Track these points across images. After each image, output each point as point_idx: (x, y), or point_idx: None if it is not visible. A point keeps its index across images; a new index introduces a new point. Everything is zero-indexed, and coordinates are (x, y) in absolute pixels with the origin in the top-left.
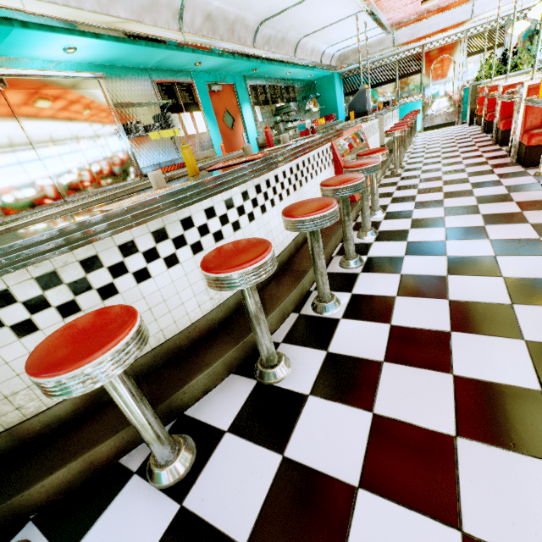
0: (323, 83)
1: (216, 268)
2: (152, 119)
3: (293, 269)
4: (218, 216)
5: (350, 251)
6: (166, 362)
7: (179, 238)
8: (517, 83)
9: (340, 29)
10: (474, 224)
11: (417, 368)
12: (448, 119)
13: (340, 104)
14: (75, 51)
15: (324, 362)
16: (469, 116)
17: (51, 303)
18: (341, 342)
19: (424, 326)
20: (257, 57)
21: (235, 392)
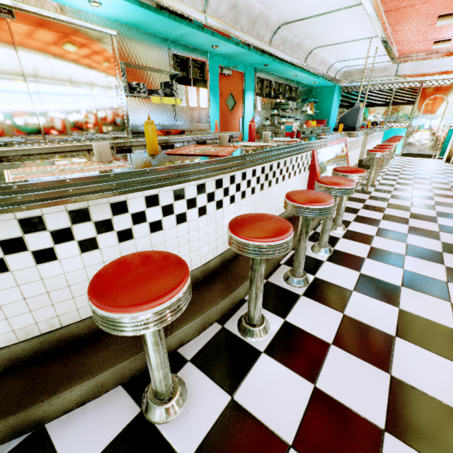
0: (323, 91)
1: (96, 299)
2: (159, 85)
3: (234, 270)
4: (161, 205)
5: (297, 269)
6: (56, 349)
7: (105, 222)
8: None
9: (352, 48)
10: (436, 276)
11: None
12: (426, 151)
13: (334, 113)
14: (99, 5)
15: (223, 415)
16: (447, 154)
17: None
18: (252, 389)
19: (354, 406)
20: (270, 54)
21: (110, 417)
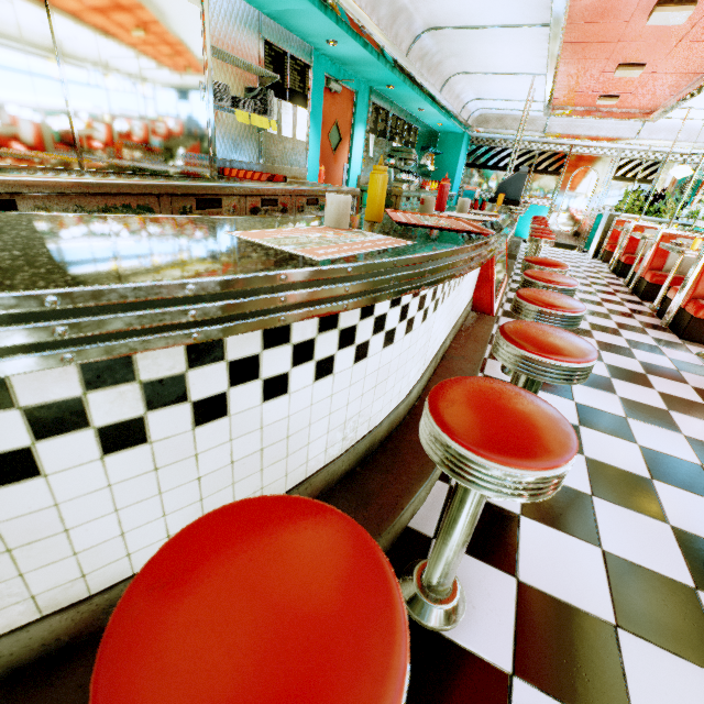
0: (448, 139)
1: (500, 453)
2: (241, 91)
3: None
4: (401, 305)
5: None
6: None
7: (349, 330)
8: (678, 235)
9: (504, 84)
10: (654, 404)
11: (674, 656)
12: (570, 241)
13: (459, 174)
14: None
15: (519, 603)
16: (596, 247)
17: (90, 419)
18: (535, 565)
19: (654, 567)
20: (404, 70)
21: None
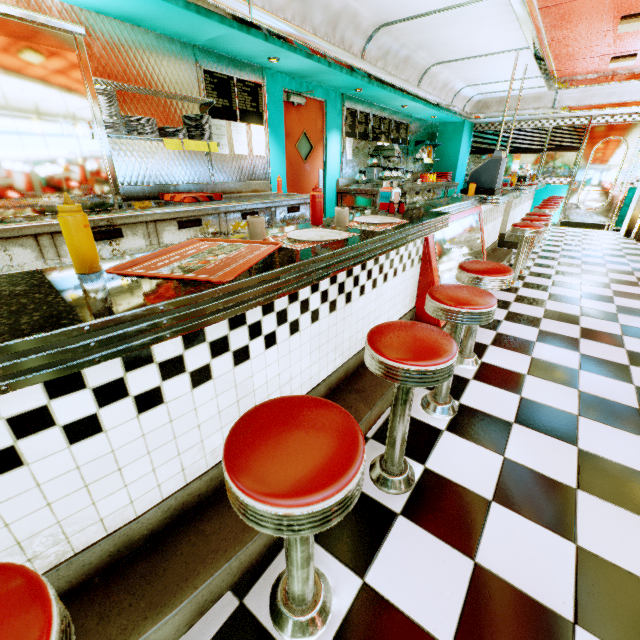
0: (447, 130)
1: None
2: (182, 120)
3: None
4: (90, 386)
5: (393, 460)
6: None
7: None
8: None
9: (490, 66)
10: (635, 464)
11: None
12: (597, 220)
13: (462, 162)
14: None
15: None
16: (628, 224)
17: None
18: None
19: None
20: (363, 72)
21: None
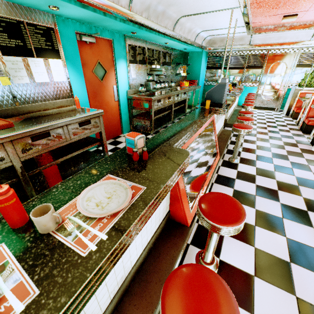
0: (193, 56)
1: None
2: None
3: None
4: None
5: None
6: None
7: None
8: None
9: (216, 18)
10: None
11: None
12: (271, 105)
13: (202, 74)
14: None
15: None
16: (287, 109)
17: None
18: None
19: None
20: (132, 20)
21: None
